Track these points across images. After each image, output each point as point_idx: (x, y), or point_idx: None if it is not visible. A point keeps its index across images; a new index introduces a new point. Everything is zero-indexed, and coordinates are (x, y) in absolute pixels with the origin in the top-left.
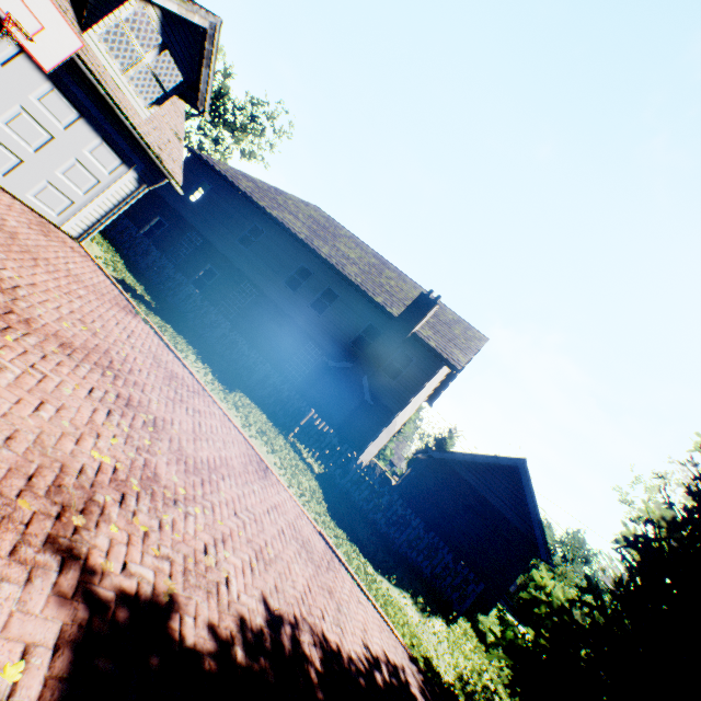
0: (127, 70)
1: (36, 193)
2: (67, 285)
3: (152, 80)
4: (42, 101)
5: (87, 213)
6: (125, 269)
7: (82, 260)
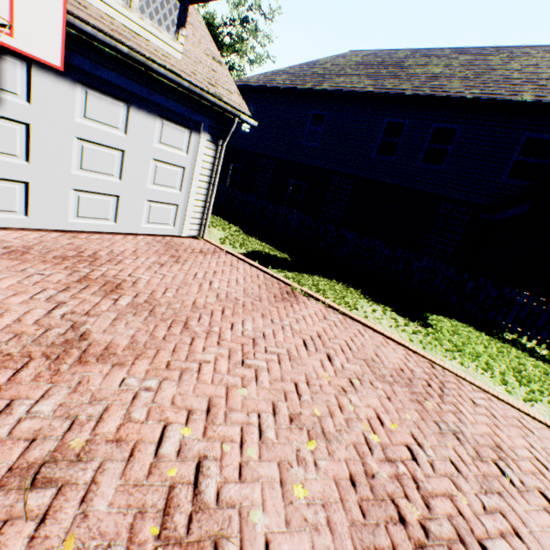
0: (130, 1)
1: (146, 218)
2: (232, 335)
3: (160, 4)
4: (87, 116)
5: (191, 207)
6: (244, 235)
7: (215, 260)
